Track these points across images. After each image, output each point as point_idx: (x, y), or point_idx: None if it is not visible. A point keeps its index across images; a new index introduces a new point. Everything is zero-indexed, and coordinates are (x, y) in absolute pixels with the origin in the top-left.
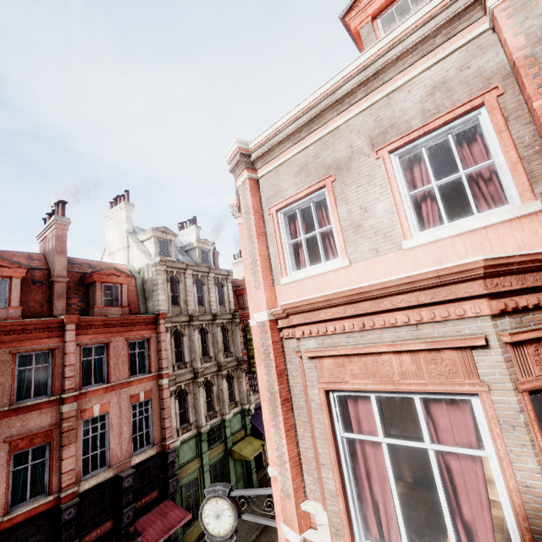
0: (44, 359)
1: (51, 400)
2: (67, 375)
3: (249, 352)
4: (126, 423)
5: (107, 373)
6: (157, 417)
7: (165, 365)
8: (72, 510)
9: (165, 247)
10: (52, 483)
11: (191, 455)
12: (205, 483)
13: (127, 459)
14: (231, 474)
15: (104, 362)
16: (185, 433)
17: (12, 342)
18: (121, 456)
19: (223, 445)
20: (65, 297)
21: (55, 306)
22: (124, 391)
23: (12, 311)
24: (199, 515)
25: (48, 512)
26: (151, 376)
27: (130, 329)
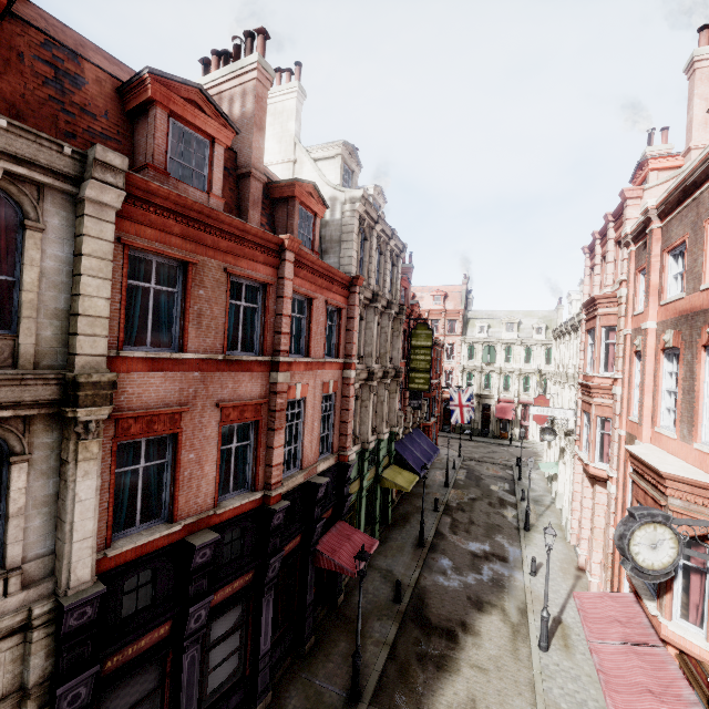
0: (250, 297)
1: (262, 361)
2: (283, 330)
3: (410, 363)
4: (317, 417)
5: (308, 344)
6: (337, 419)
7: (354, 352)
8: (280, 514)
9: (346, 180)
10: (258, 476)
11: (354, 474)
12: (361, 509)
13: (315, 464)
14: (377, 504)
15: (303, 325)
16: (352, 446)
17: (226, 253)
18: (310, 459)
19: (374, 470)
20: (260, 208)
21: (249, 218)
22: (318, 374)
23: (213, 201)
24: (626, 541)
25: (253, 513)
26: (338, 363)
27: (331, 287)
